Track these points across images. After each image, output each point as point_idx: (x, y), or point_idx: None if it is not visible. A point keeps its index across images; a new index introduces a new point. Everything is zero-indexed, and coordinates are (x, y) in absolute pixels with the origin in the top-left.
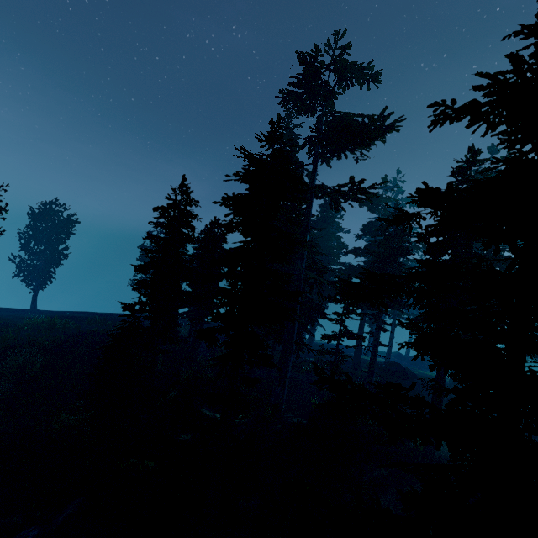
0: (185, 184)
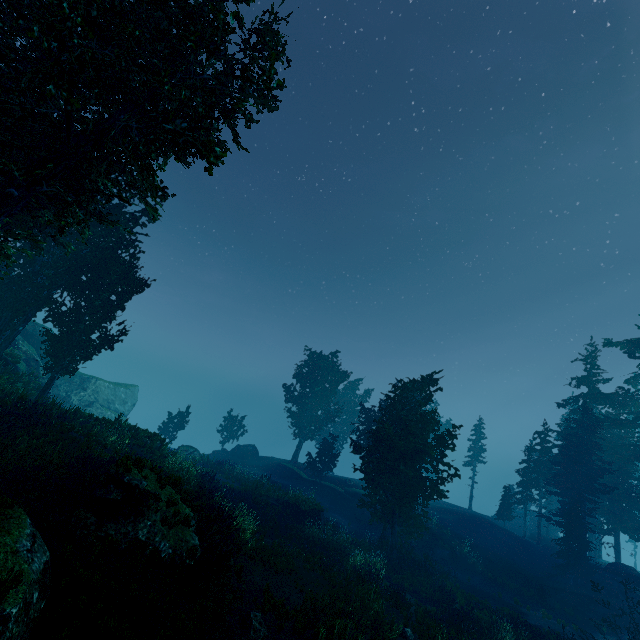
0: (588, 408)
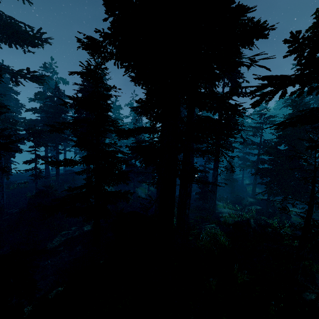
0: None
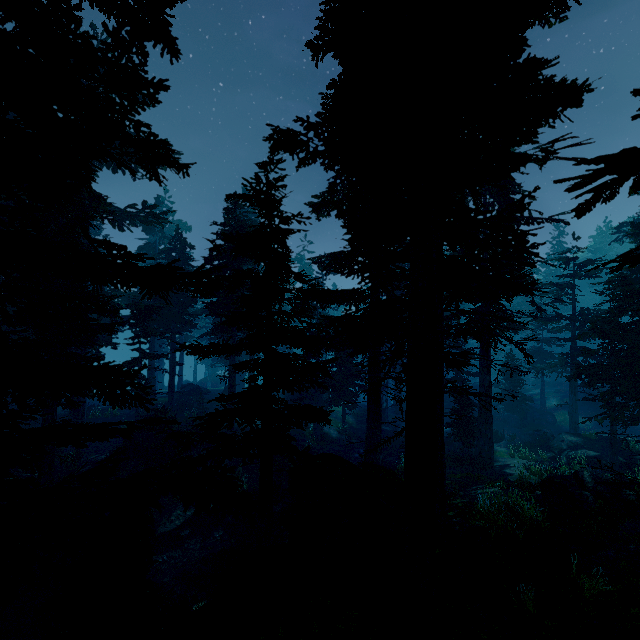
0: None
